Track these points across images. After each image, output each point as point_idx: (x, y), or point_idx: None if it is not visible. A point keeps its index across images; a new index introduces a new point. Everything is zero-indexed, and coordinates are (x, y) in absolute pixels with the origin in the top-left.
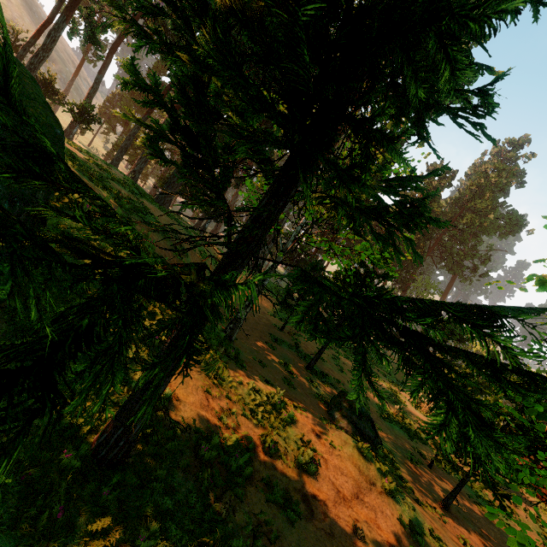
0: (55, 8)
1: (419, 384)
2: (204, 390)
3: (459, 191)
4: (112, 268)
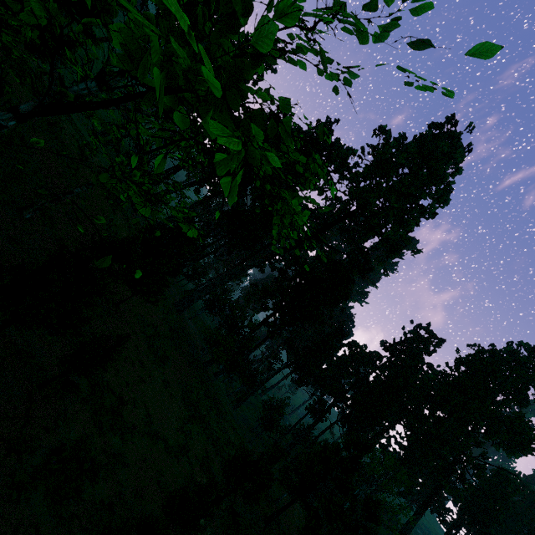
0: None
1: None
2: None
3: (447, 363)
4: None
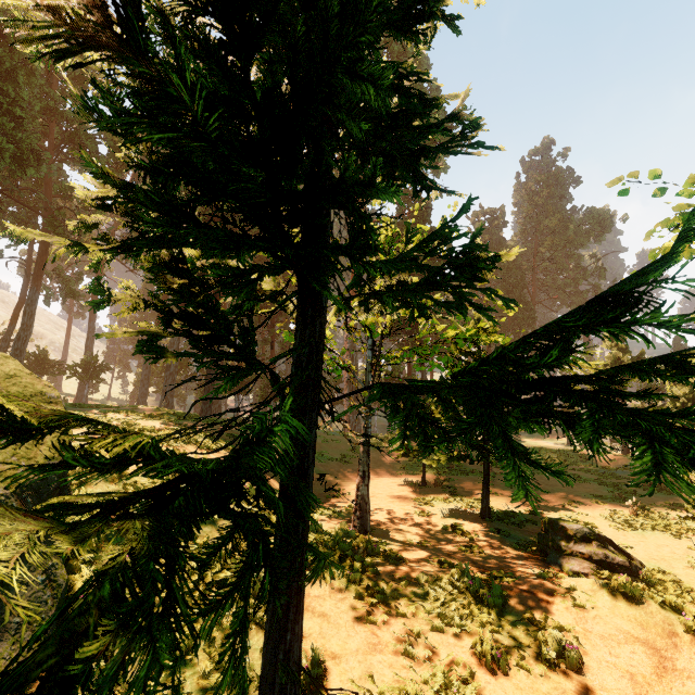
0: (23, 287)
1: (592, 433)
2: (363, 621)
3: (519, 223)
4: (132, 503)
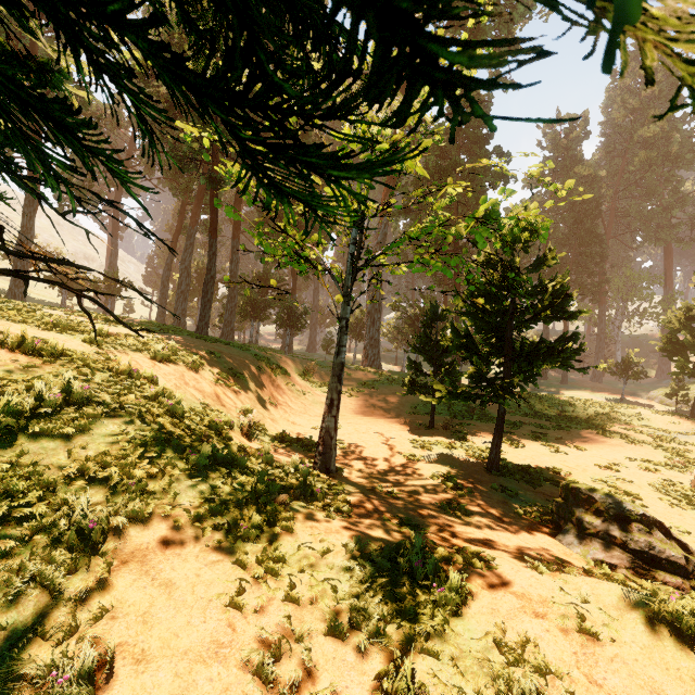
0: None
1: None
2: (226, 602)
3: (605, 134)
4: None
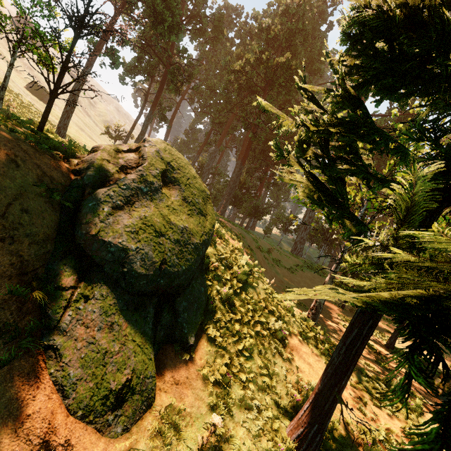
0: (142, 108)
1: None
2: None
3: None
4: None
